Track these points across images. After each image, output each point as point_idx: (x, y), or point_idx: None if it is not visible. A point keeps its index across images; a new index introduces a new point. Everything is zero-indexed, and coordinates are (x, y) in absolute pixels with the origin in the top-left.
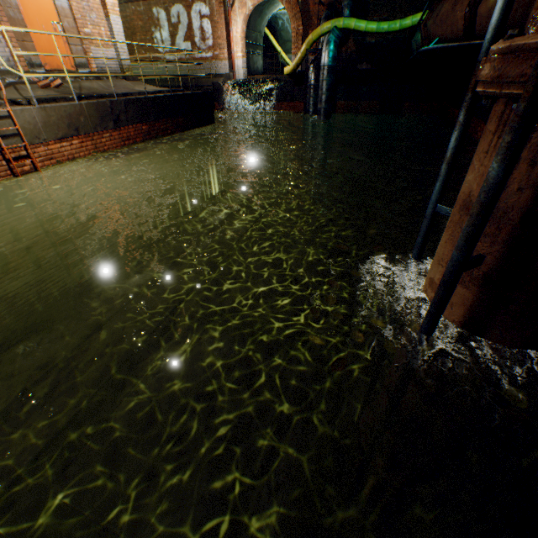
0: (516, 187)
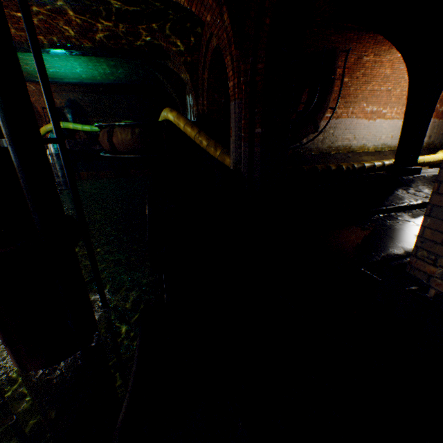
0: None
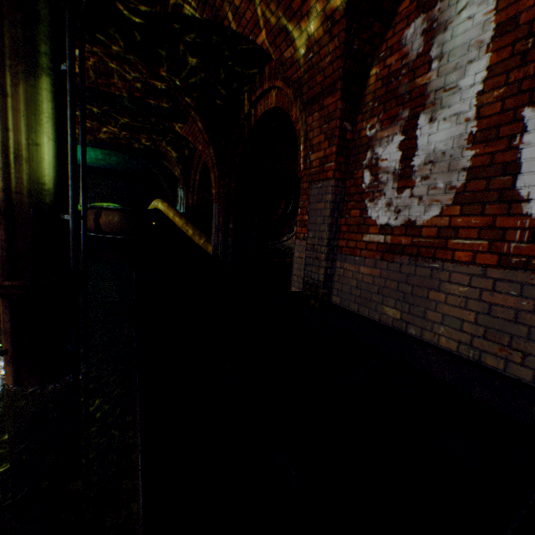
0: (7, 321)
